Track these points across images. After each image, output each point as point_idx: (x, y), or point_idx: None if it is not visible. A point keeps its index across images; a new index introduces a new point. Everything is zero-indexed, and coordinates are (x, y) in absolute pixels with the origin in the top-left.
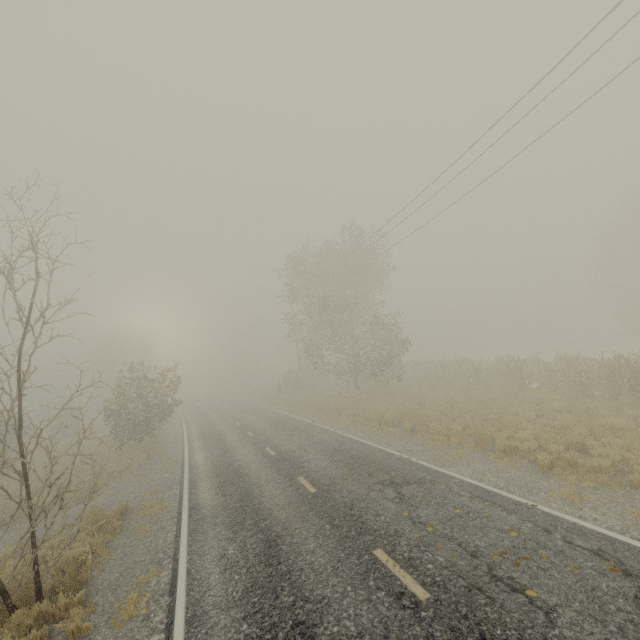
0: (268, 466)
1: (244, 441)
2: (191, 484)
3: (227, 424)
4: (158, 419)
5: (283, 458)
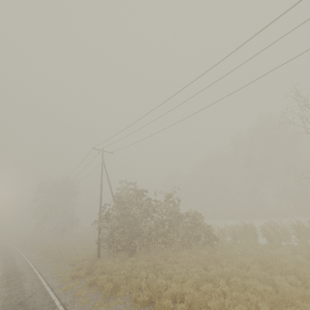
0: None
1: None
2: None
3: None
4: None
5: None
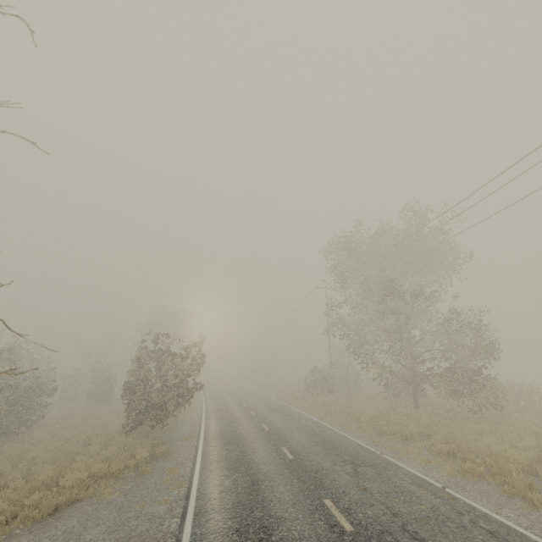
0: None
1: (280, 466)
2: None
3: (252, 425)
4: (174, 404)
5: None
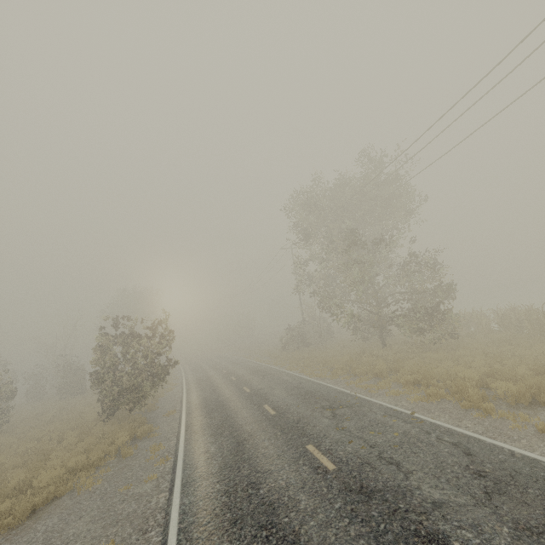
0: (339, 512)
1: (263, 424)
2: (181, 541)
3: (233, 389)
4: (150, 385)
5: (361, 485)
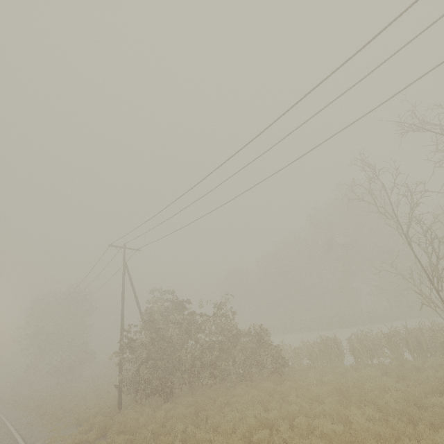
0: None
1: None
2: None
3: None
4: None
5: None
